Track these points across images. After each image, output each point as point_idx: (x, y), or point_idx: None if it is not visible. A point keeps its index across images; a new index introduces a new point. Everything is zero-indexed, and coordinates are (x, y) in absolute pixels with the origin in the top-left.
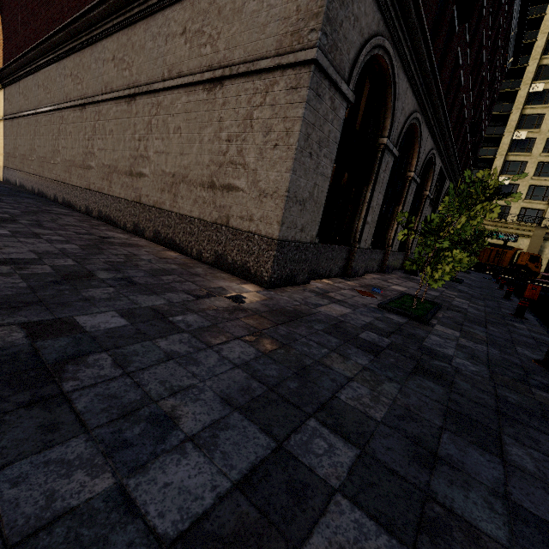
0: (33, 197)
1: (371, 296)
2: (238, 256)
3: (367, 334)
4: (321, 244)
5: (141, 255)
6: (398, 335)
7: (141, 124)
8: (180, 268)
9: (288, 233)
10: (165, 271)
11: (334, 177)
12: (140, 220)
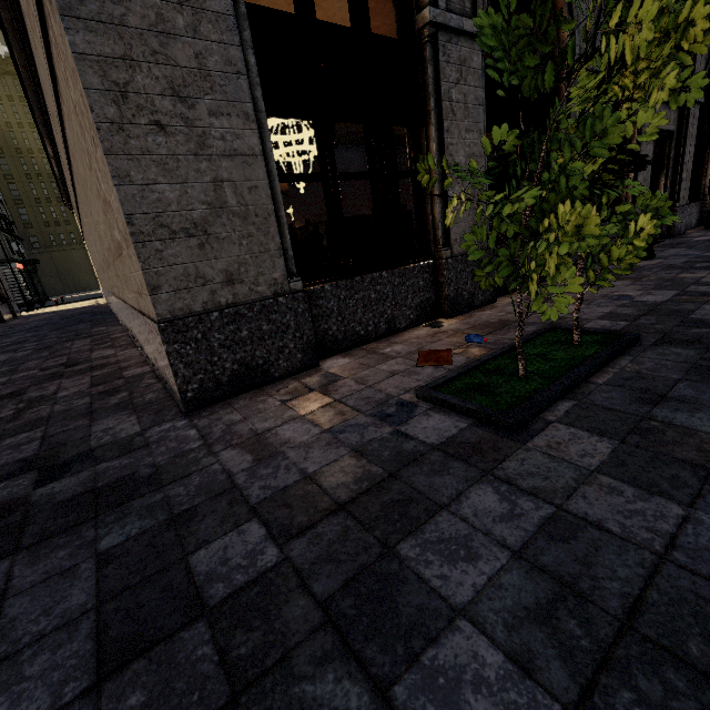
0: (98, 318)
1: (441, 362)
2: (159, 359)
3: (229, 541)
4: (331, 285)
5: (68, 388)
6: (341, 520)
7: (83, 192)
8: (85, 404)
9: (187, 300)
10: (41, 421)
11: (317, 144)
12: (128, 323)
